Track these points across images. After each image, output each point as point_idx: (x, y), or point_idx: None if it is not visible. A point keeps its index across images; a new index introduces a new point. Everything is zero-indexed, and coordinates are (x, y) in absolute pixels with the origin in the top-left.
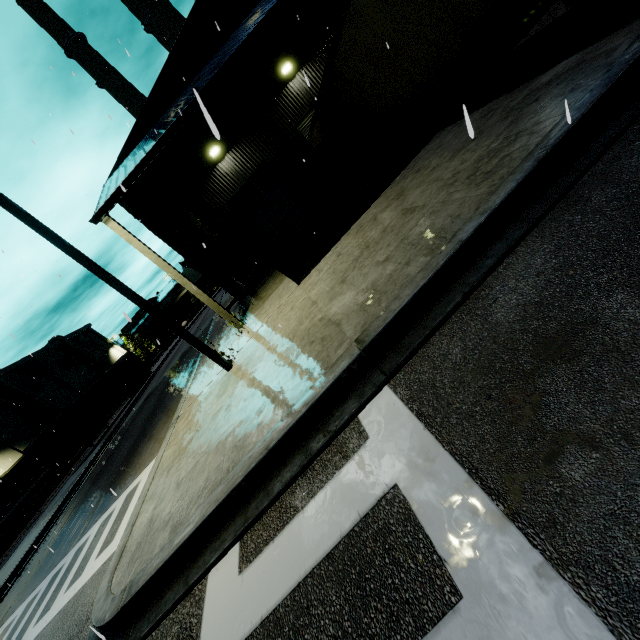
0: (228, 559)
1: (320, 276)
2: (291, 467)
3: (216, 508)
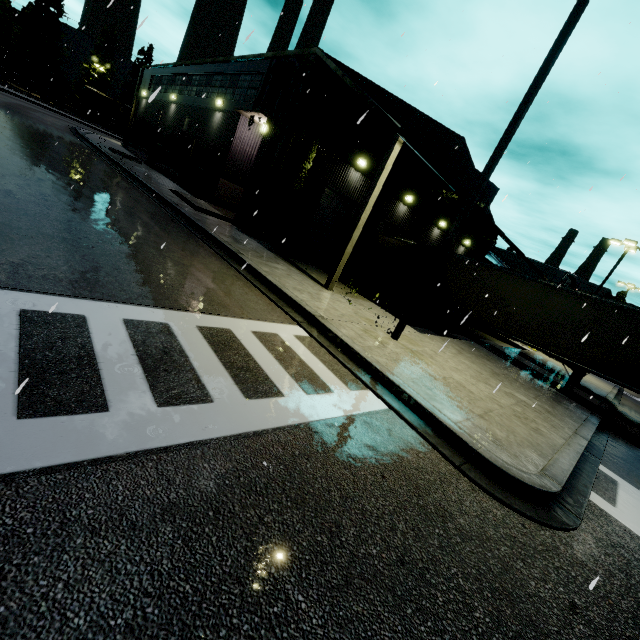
0: (595, 496)
1: (454, 352)
2: (590, 470)
3: (575, 464)
